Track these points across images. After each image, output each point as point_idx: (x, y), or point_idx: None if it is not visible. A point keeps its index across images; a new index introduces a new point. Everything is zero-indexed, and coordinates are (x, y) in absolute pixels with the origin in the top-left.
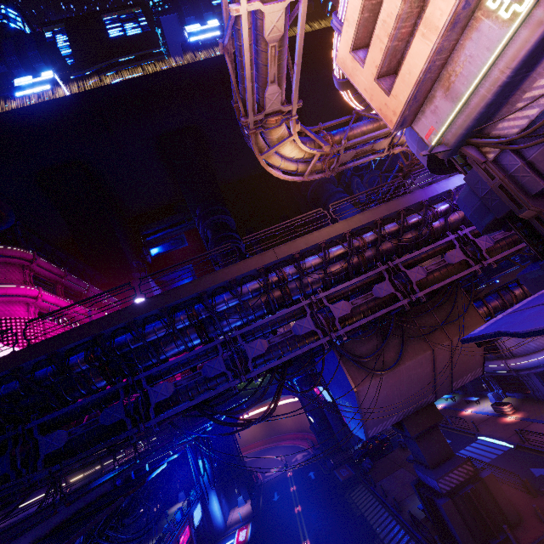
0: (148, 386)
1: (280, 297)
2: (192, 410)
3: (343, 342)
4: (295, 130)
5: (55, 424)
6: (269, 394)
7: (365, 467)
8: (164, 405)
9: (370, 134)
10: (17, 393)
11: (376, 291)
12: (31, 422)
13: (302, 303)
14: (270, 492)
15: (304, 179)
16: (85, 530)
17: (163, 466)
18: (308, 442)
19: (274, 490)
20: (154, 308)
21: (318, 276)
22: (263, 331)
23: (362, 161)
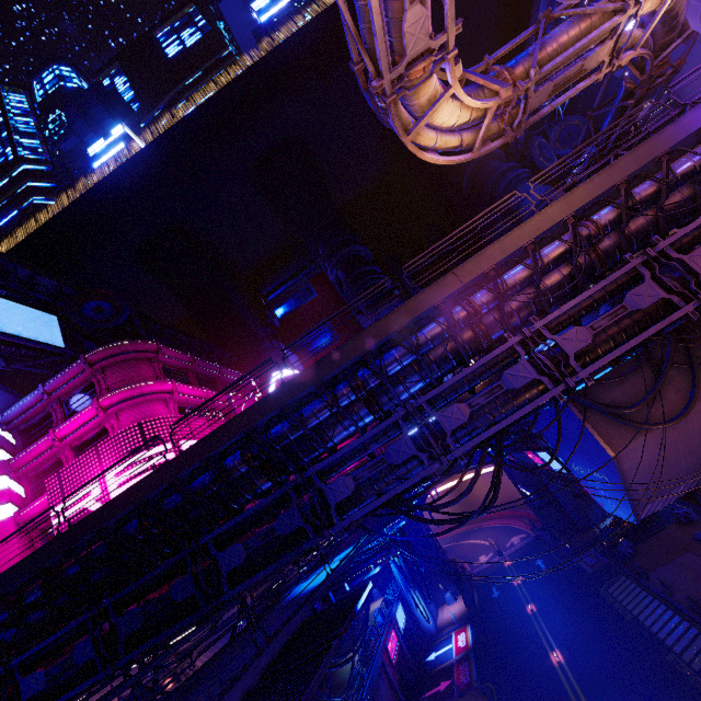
0: (321, 483)
1: (472, 340)
2: (382, 507)
3: (586, 388)
4: (454, 76)
5: (228, 537)
6: (460, 466)
7: (623, 552)
8: (346, 504)
9: (577, 44)
10: (182, 507)
11: (631, 302)
12: (204, 536)
13: (509, 342)
14: (486, 587)
15: (474, 156)
16: (308, 698)
17: (368, 586)
18: (525, 521)
19: (491, 584)
20: (308, 386)
21: (526, 298)
22: (458, 391)
23: (565, 97)
